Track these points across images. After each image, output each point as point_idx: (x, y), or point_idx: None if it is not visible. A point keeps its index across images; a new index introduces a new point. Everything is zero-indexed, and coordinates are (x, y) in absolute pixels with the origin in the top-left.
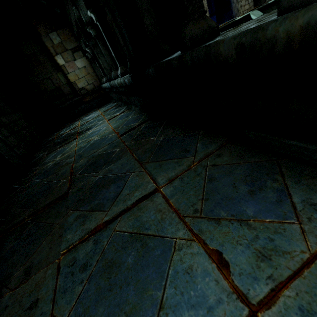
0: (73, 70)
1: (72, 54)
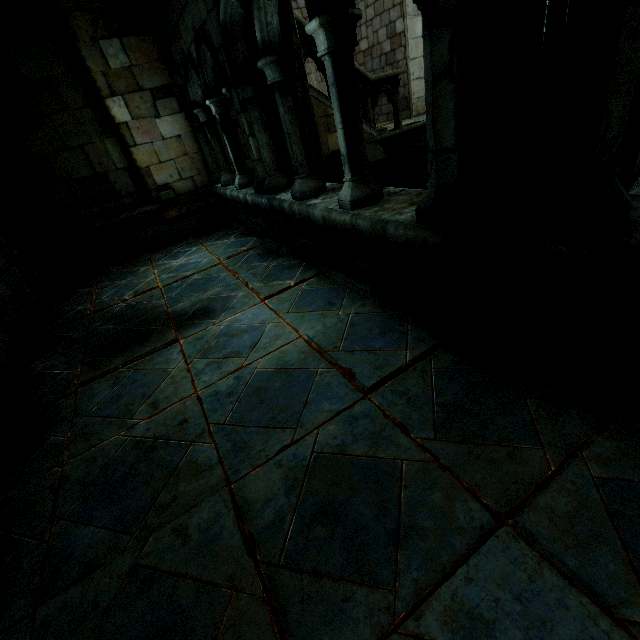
0: (149, 139)
1: (151, 101)
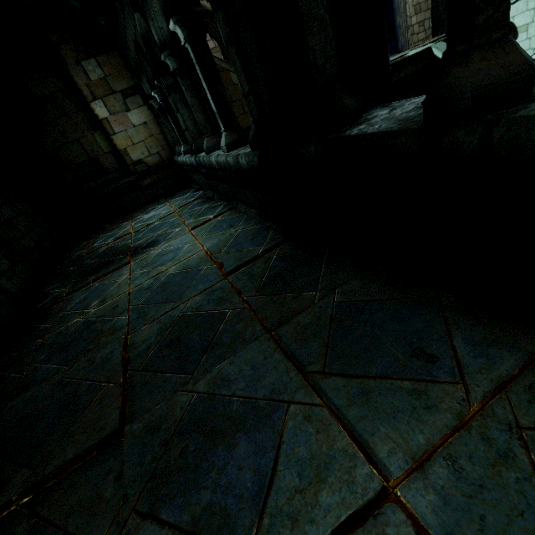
0: (124, 128)
1: (122, 99)
